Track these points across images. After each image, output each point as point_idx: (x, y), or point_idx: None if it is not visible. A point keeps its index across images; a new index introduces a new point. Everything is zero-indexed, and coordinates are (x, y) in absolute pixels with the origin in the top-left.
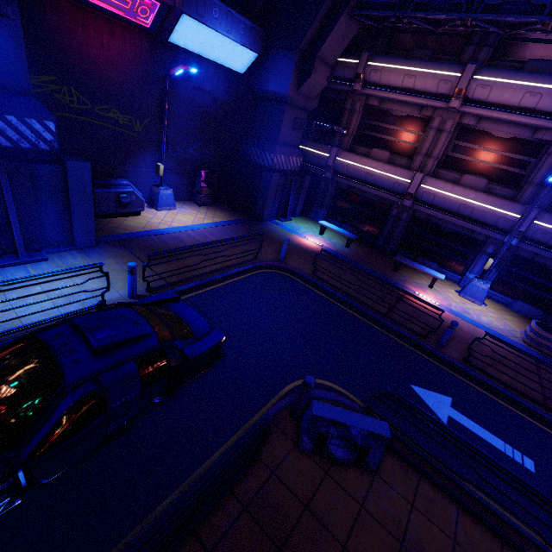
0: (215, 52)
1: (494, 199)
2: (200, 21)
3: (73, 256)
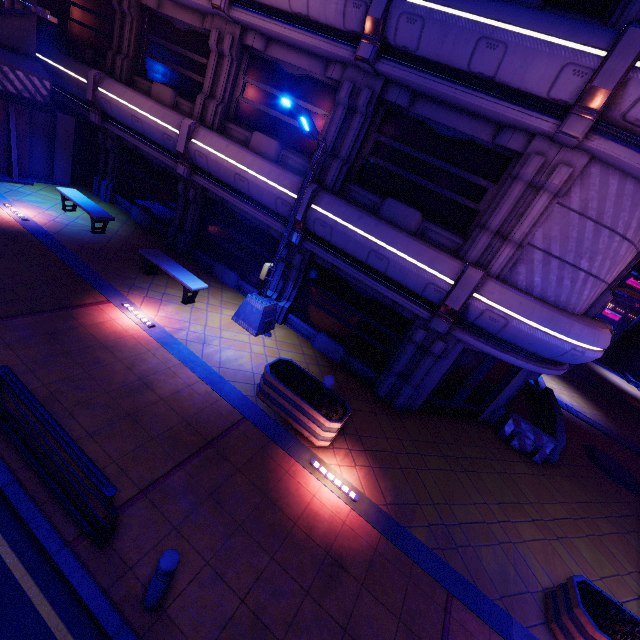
0: None
1: (272, 168)
2: None
3: None
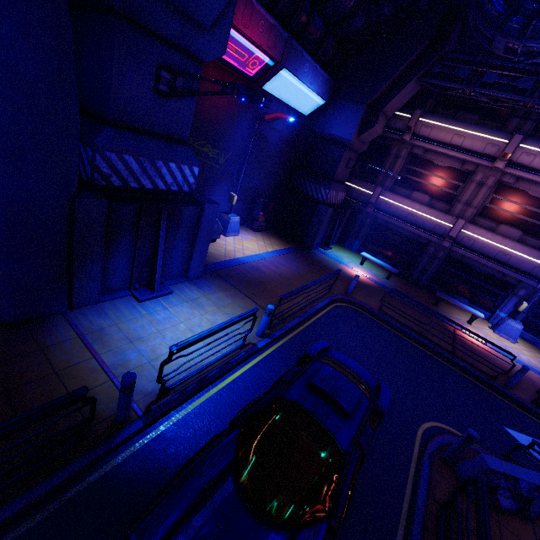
0: (293, 97)
1: (531, 250)
2: (294, 75)
3: (189, 289)
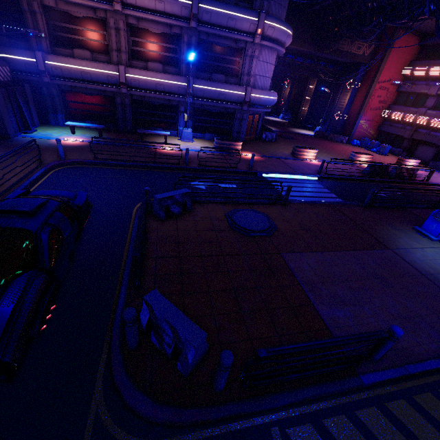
0: None
1: (171, 76)
2: None
3: None
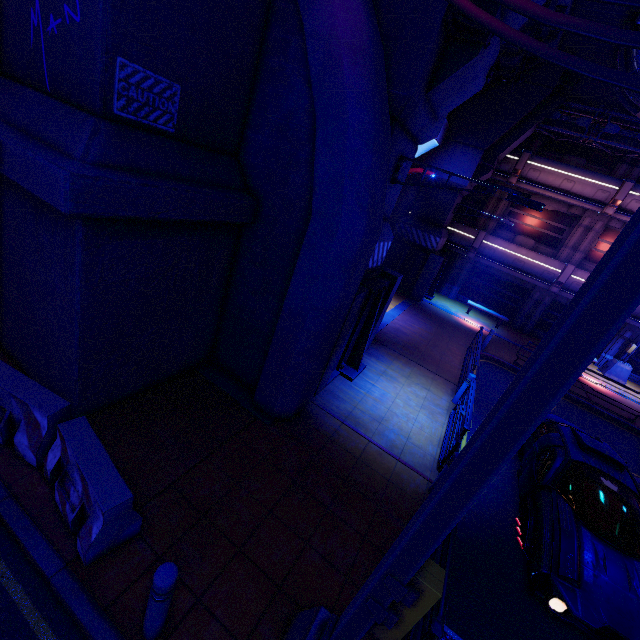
0: None
1: None
2: None
3: (372, 361)
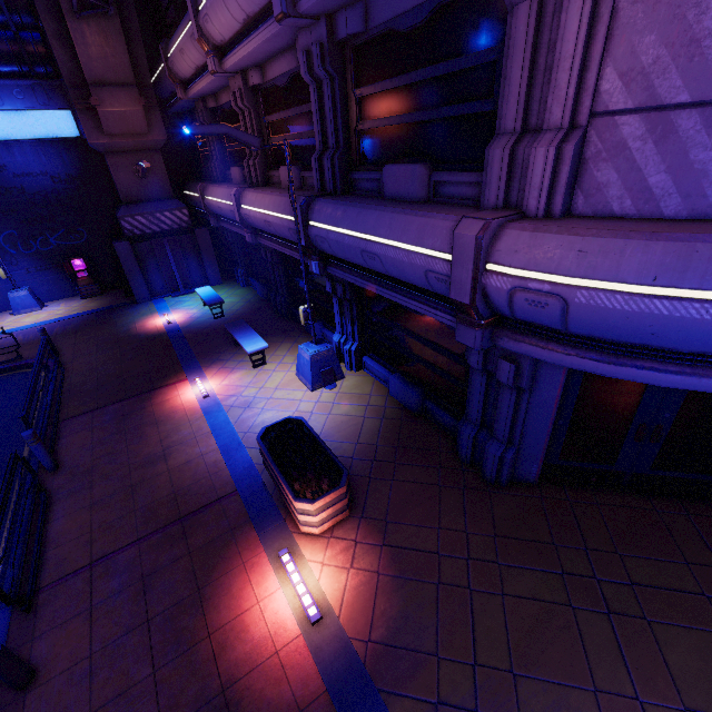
0: (14, 130)
1: (281, 199)
2: None
3: None
